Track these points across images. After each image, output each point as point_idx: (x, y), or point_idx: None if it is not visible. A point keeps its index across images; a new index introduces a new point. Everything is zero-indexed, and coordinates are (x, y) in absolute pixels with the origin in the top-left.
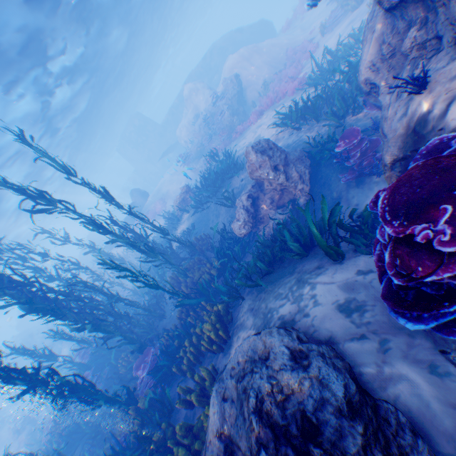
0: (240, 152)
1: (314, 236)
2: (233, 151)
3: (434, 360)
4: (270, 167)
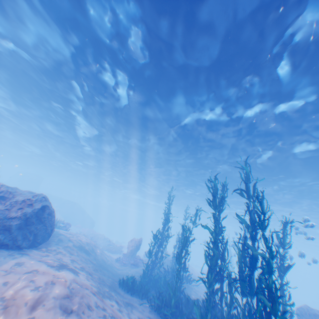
0: None
1: None
2: None
3: None
4: None
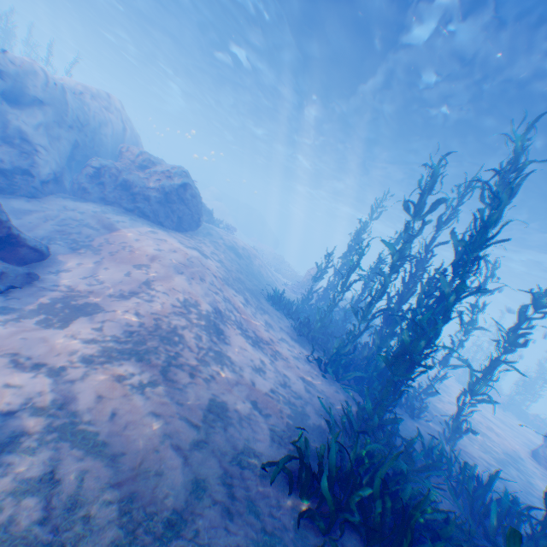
0: None
1: None
2: None
3: None
4: None
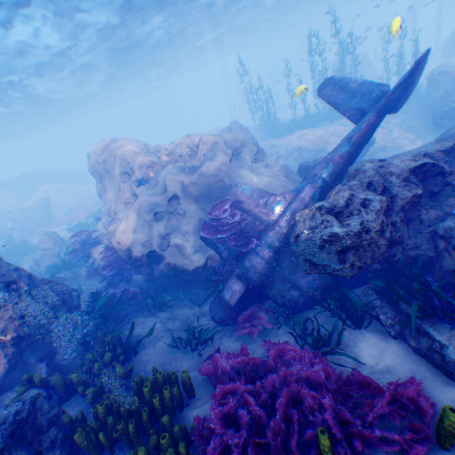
0: (37, 242)
1: (61, 257)
2: (31, 241)
3: (78, 271)
4: (53, 242)
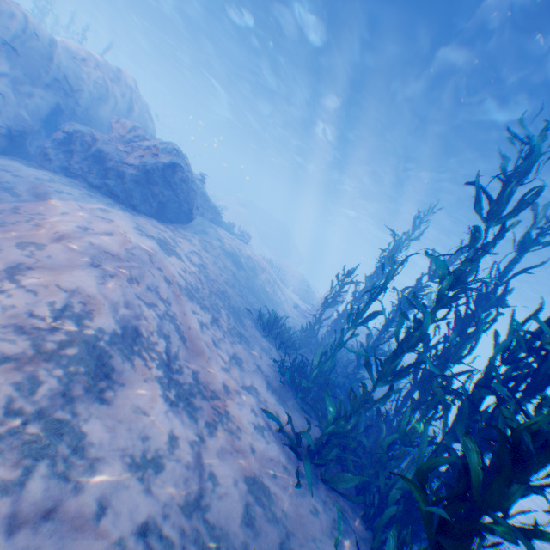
0: None
1: None
2: None
3: None
4: None
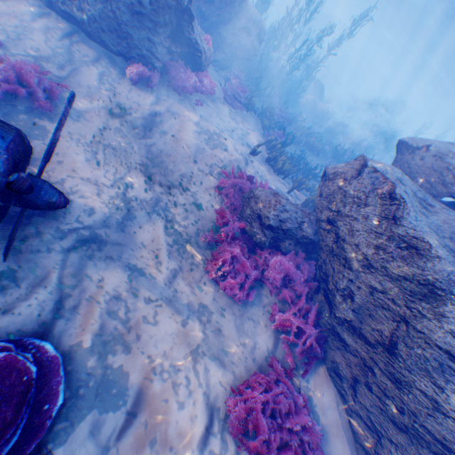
0: None
1: None
2: None
3: None
4: None
